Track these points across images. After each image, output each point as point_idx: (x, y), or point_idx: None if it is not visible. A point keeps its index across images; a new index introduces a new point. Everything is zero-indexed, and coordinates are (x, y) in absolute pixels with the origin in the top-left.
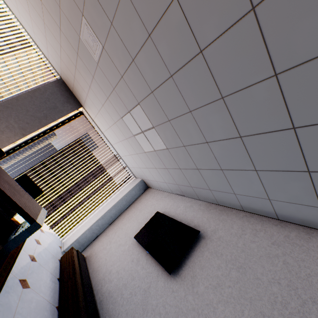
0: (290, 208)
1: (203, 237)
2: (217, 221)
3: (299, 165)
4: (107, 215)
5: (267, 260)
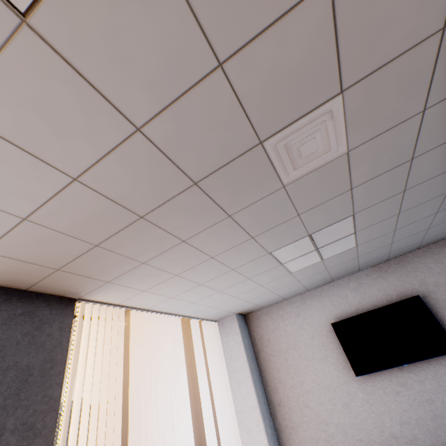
0: None
1: (423, 296)
2: (411, 274)
3: None
4: (263, 409)
5: None
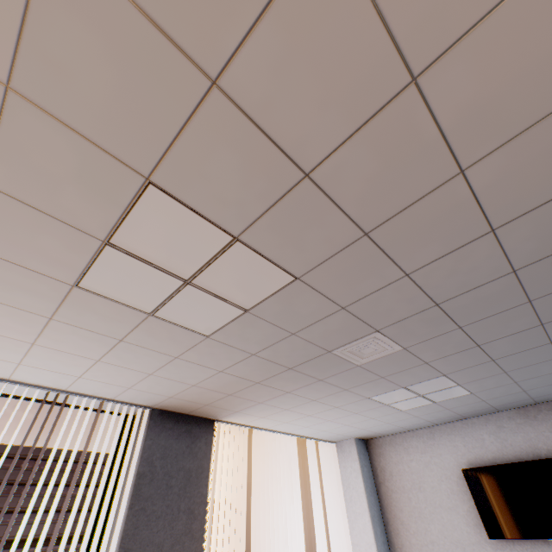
0: None
1: None
2: None
3: None
4: (380, 549)
5: None
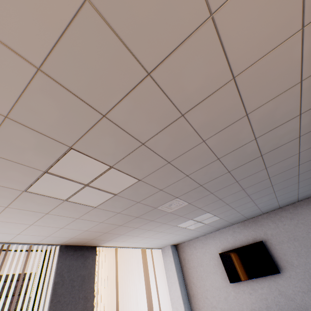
0: (286, 203)
1: (265, 241)
2: (260, 228)
3: (295, 194)
4: (184, 298)
5: (297, 227)
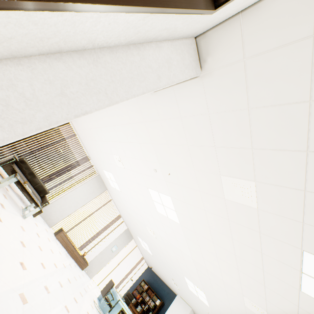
0: None
1: None
2: None
3: None
4: None
5: None
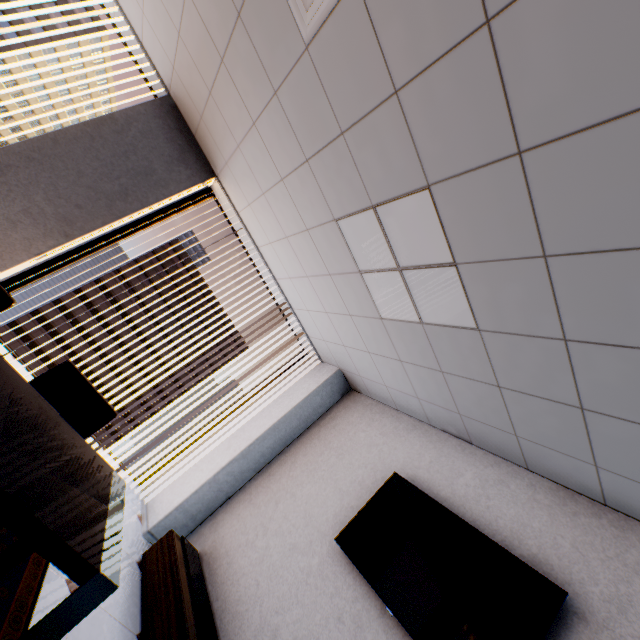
0: None
1: (581, 614)
2: (617, 568)
3: None
4: (253, 451)
5: None
